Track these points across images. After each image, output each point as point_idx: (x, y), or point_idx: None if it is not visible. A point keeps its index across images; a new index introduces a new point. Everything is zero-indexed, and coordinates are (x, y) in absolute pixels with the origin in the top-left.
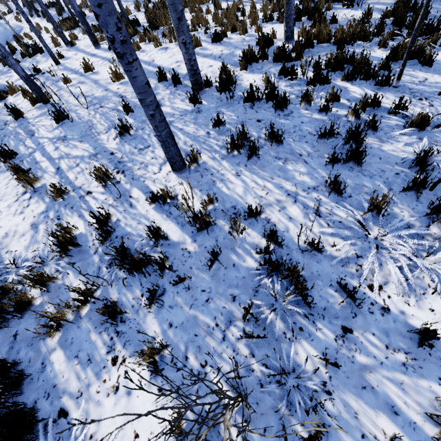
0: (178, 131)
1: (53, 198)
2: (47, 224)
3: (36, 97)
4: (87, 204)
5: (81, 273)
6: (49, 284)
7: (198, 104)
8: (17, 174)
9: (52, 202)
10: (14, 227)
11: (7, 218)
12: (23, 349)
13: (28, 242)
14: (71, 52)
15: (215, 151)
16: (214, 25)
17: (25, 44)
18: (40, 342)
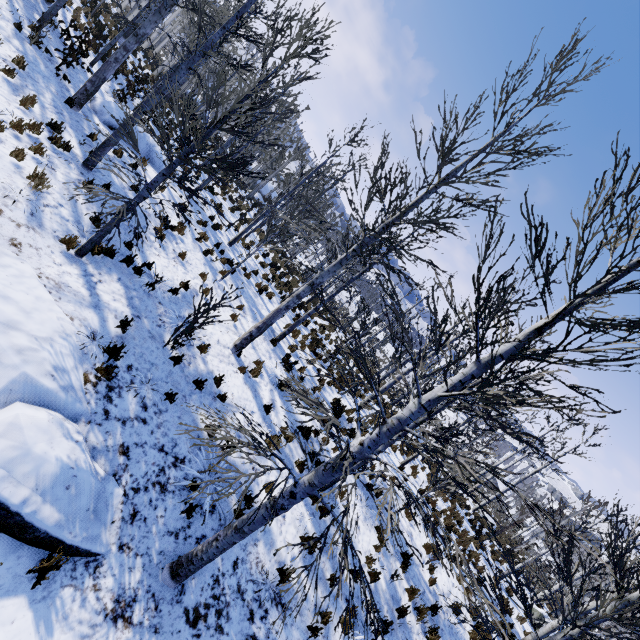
0: None
1: None
2: None
3: None
4: None
5: None
6: None
7: None
8: None
9: None
10: None
11: None
12: None
13: None
14: None
15: None
16: None
17: None
18: None
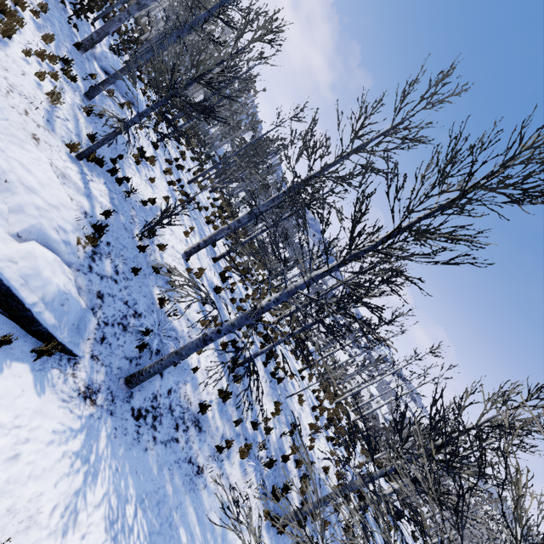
0: None
1: None
2: None
3: None
4: None
5: None
6: None
7: None
8: None
9: None
10: None
11: None
12: None
13: None
14: None
15: None
16: None
17: None
18: None
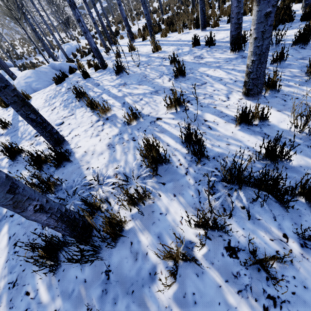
0: (231, 70)
1: (127, 122)
2: (123, 145)
3: (98, 65)
4: (160, 128)
5: (176, 195)
6: (140, 205)
7: (239, 53)
8: (92, 106)
9: (124, 127)
10: (91, 146)
11: (85, 140)
12: (120, 297)
13: (107, 160)
14: (114, 47)
15: (286, 80)
16: (223, 16)
17: (83, 51)
18: (145, 291)
